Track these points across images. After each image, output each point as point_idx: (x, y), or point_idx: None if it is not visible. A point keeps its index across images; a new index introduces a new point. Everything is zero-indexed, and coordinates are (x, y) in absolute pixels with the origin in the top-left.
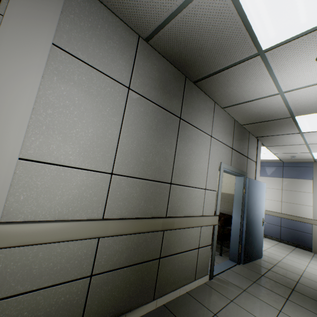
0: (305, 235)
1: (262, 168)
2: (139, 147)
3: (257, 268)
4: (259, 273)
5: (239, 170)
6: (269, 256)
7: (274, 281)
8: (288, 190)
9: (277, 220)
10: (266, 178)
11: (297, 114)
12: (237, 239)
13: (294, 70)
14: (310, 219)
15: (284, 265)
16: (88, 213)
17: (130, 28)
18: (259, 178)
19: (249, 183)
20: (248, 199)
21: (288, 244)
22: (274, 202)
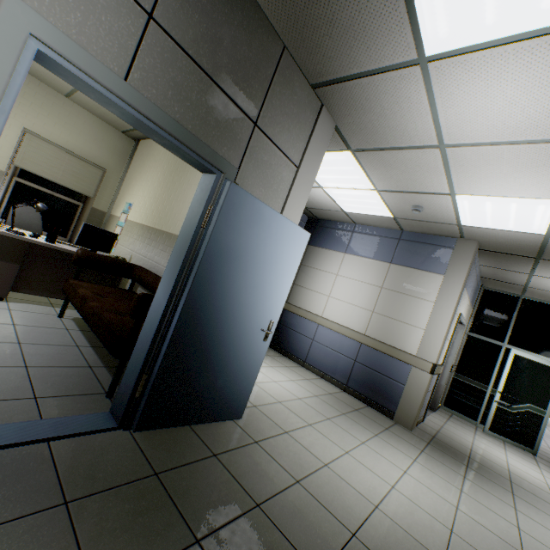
0: (393, 384)
1: (360, 238)
2: None
3: (180, 447)
4: (153, 466)
5: (185, 129)
6: (271, 418)
7: (169, 499)
8: (393, 290)
9: (353, 348)
10: (361, 260)
11: None
12: (143, 358)
13: None
14: (411, 355)
15: (284, 444)
16: None
17: None
18: (349, 258)
19: (232, 198)
20: (214, 248)
21: (357, 397)
22: (359, 311)
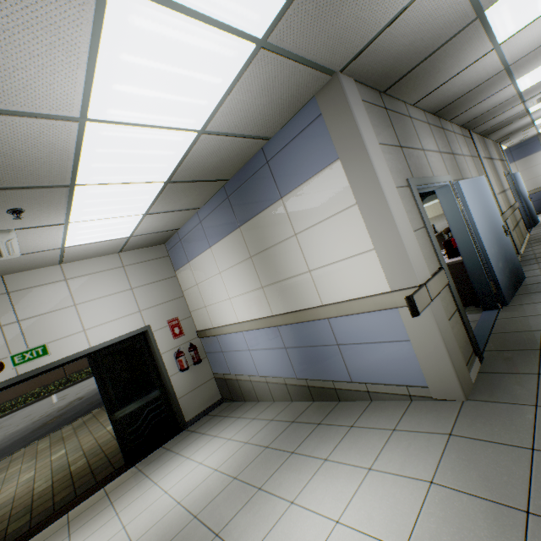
0: None
1: None
2: (496, 180)
3: None
4: None
5: (507, 171)
6: None
7: None
8: (524, 170)
9: None
10: None
11: (536, 120)
12: (524, 215)
13: (540, 111)
14: None
15: None
16: (504, 208)
17: (475, 133)
18: None
19: (514, 176)
20: (518, 187)
21: None
22: None
